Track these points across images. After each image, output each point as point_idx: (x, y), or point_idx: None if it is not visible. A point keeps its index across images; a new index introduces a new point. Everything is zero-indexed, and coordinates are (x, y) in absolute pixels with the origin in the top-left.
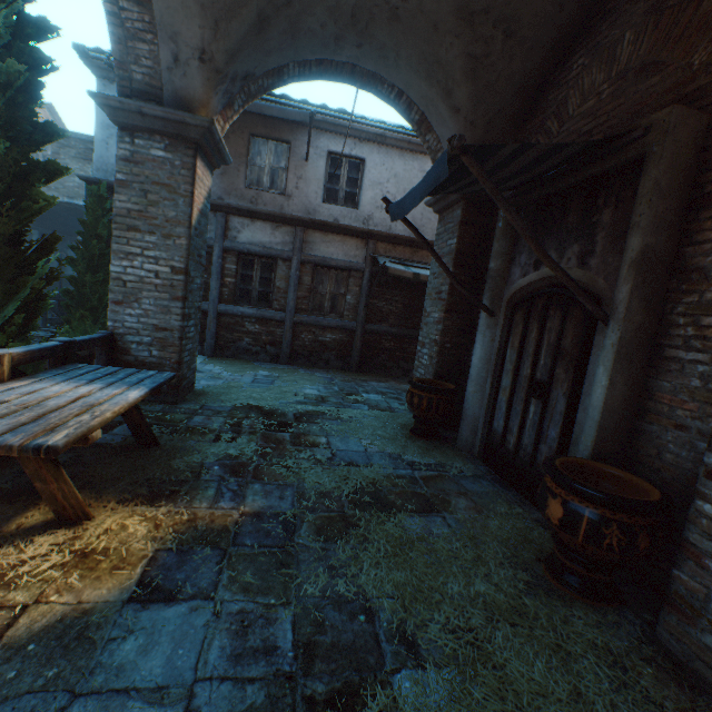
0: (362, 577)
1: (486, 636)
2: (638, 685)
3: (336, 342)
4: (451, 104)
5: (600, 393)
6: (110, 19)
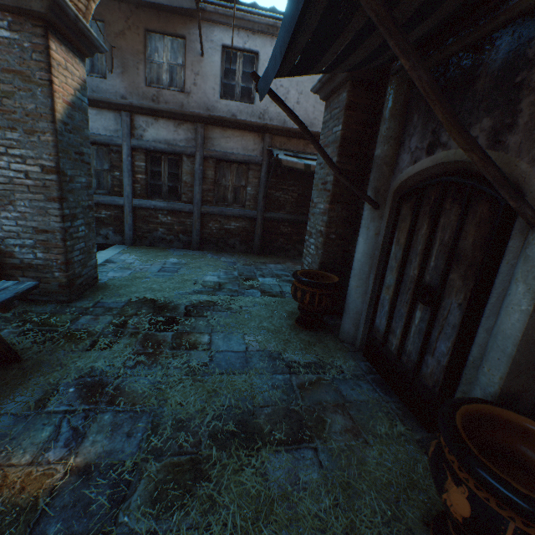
0: None
1: None
2: None
3: (240, 229)
4: None
5: (517, 319)
6: None
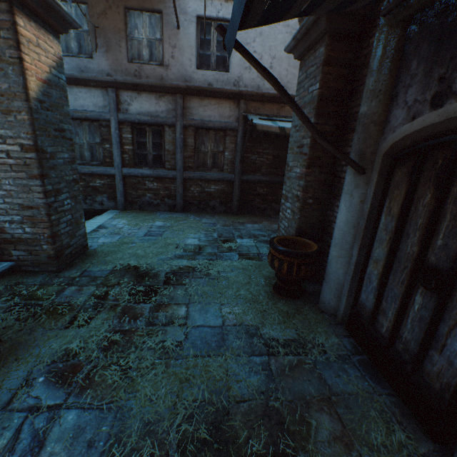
0: None
1: None
2: None
3: (219, 191)
4: None
5: None
6: None
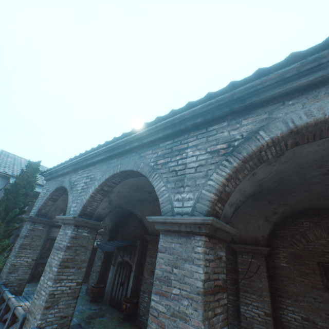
0: (97, 327)
1: (115, 328)
2: (132, 327)
3: None
4: (110, 217)
5: (131, 284)
6: (44, 202)
